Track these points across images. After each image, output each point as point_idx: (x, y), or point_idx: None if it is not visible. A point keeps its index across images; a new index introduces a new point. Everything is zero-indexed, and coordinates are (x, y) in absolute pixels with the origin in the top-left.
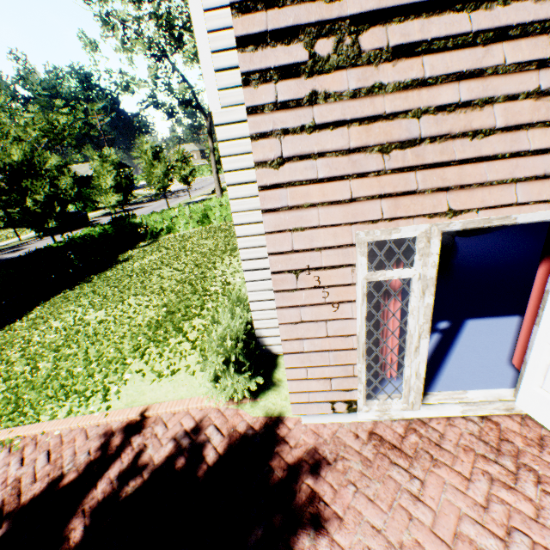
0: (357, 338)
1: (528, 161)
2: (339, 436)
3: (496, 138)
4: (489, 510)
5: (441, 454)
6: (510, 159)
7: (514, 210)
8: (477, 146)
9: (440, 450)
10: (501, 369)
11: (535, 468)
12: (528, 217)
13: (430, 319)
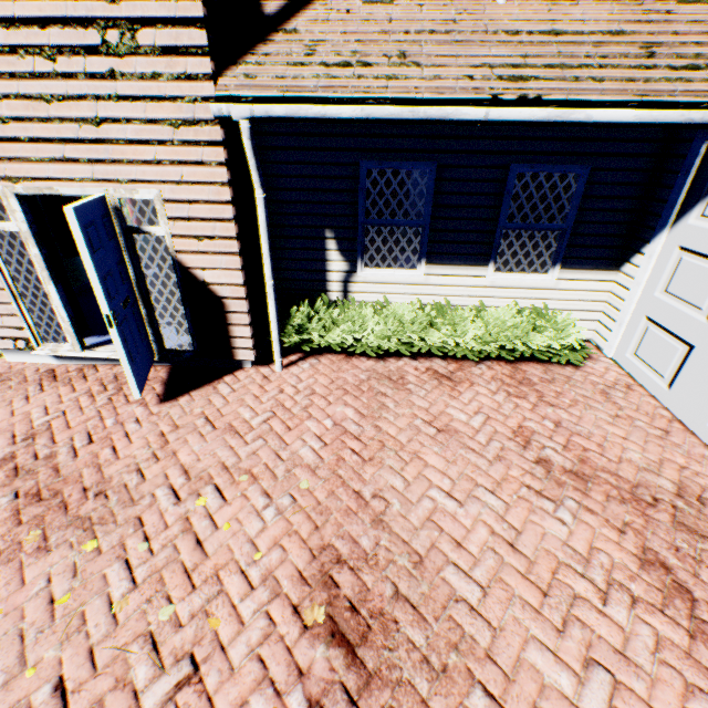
0: (1, 279)
1: (45, 147)
2: (26, 370)
3: (14, 126)
4: (63, 404)
5: (79, 381)
6: (32, 143)
7: (57, 184)
8: (4, 129)
9: (81, 379)
10: (182, 339)
11: (124, 389)
12: (68, 191)
13: (46, 268)
